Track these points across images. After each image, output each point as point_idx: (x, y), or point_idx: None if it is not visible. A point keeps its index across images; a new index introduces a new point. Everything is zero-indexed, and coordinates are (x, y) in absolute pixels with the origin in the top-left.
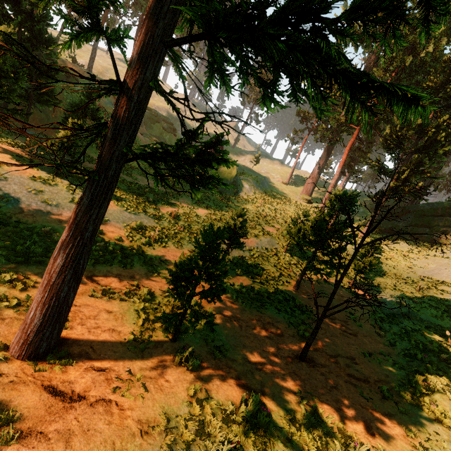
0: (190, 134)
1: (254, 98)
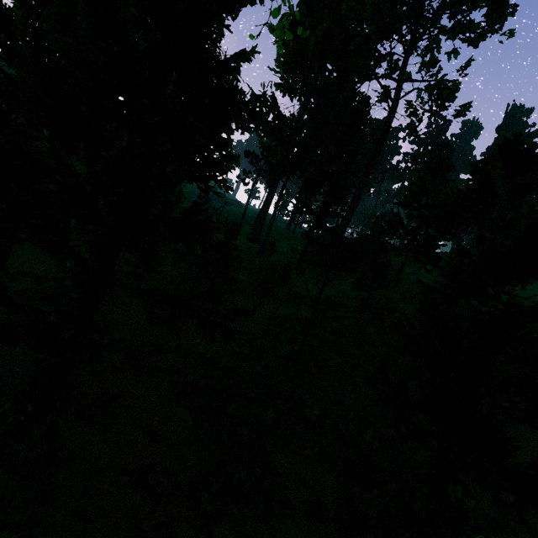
0: None
1: None
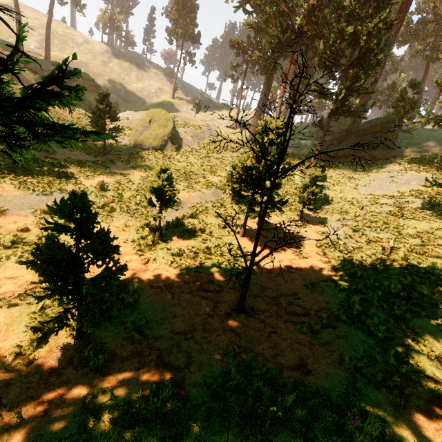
0: (0, 64)
1: (182, 33)
